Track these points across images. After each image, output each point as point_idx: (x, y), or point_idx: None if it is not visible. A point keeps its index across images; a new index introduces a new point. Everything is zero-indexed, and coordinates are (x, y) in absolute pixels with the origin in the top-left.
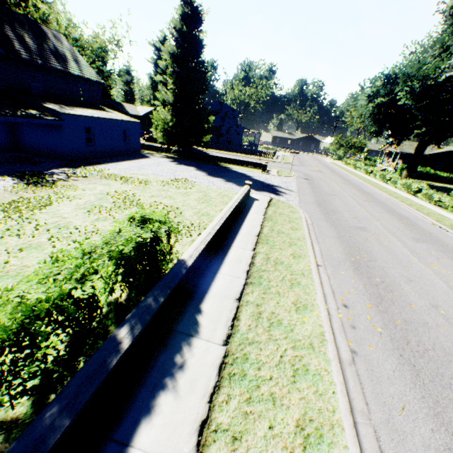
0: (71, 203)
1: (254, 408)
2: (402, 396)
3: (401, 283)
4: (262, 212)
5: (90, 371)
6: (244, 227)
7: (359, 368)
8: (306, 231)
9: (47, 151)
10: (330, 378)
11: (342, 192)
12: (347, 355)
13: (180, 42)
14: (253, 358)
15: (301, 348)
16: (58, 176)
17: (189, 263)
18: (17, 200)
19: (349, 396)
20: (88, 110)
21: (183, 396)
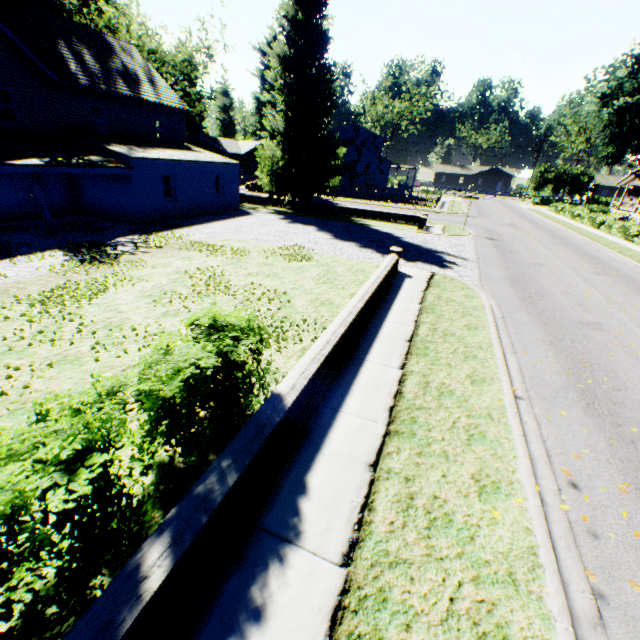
0: (133, 288)
1: None
2: None
3: None
4: (418, 298)
5: None
6: (387, 325)
7: (615, 638)
8: (492, 331)
9: (114, 212)
10: None
11: (552, 260)
12: (587, 603)
13: (293, 38)
14: (396, 600)
15: (490, 583)
16: (123, 248)
17: (288, 401)
18: (62, 286)
19: None
20: (167, 151)
21: None
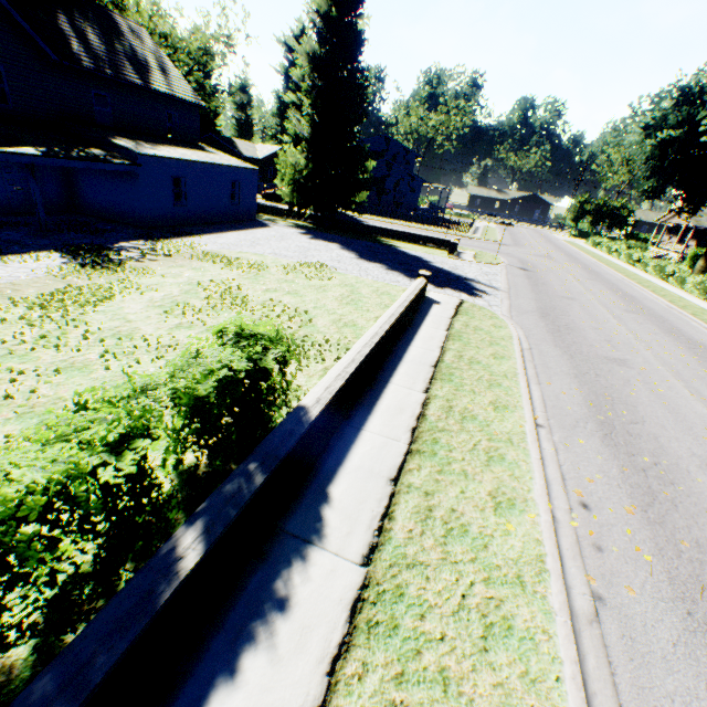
0: (141, 297)
1: (408, 694)
2: (691, 699)
3: (691, 469)
4: (445, 325)
5: (122, 610)
6: (413, 350)
7: (608, 632)
8: (518, 361)
9: (115, 214)
10: (553, 649)
11: (585, 295)
12: (586, 604)
13: (325, 36)
14: (412, 595)
15: (500, 583)
16: (128, 253)
17: (313, 414)
18: (63, 290)
19: (586, 688)
20: (179, 150)
21: (285, 658)
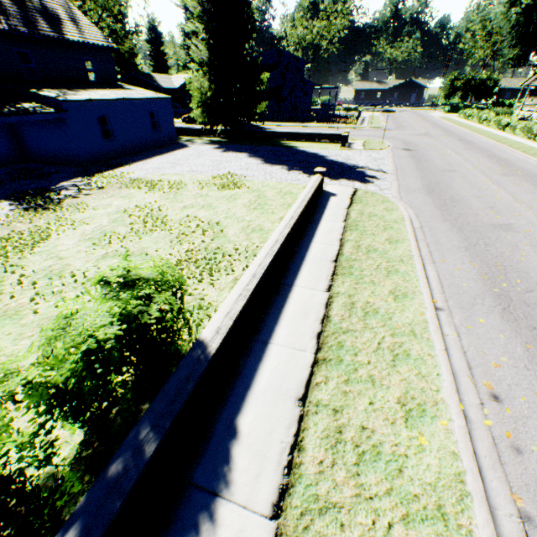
0: (74, 233)
1: None
2: None
3: None
4: (342, 216)
5: None
6: (314, 247)
7: None
8: (412, 242)
9: (58, 157)
10: None
11: (464, 165)
12: (515, 529)
13: None
14: None
15: (420, 521)
16: (67, 192)
17: (213, 347)
18: (6, 237)
19: None
20: (99, 91)
21: None
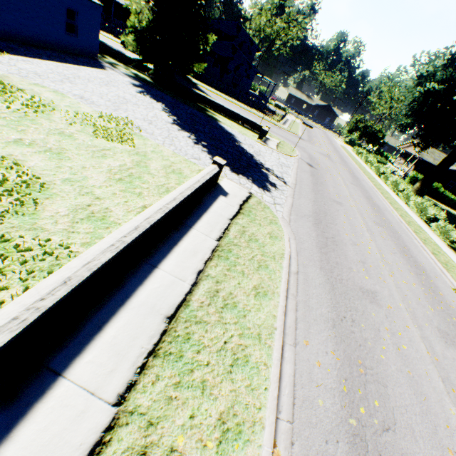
0: None
1: None
2: None
3: None
4: (220, 230)
5: None
6: (156, 278)
7: None
8: (281, 301)
9: None
10: None
11: (349, 200)
12: None
13: None
14: None
15: None
16: None
17: None
18: None
19: None
20: None
21: None
